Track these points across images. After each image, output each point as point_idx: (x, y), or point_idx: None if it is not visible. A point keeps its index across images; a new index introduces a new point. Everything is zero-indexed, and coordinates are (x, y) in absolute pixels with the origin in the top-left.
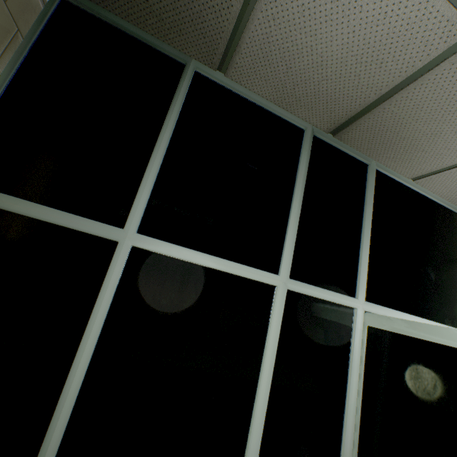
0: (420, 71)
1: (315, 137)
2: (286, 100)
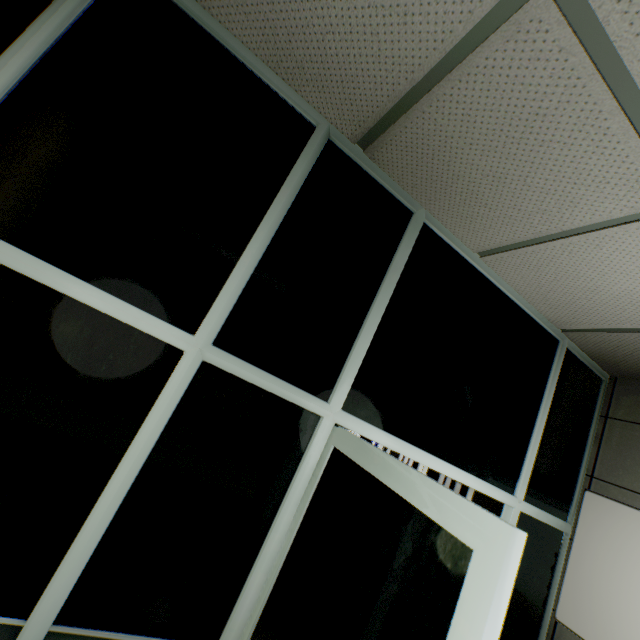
0: (464, 45)
1: (334, 145)
2: (284, 63)
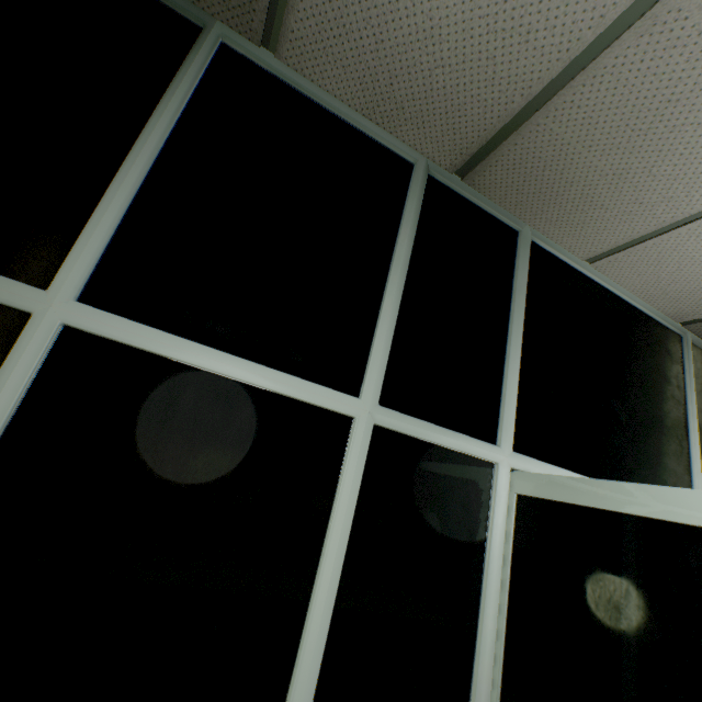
0: (590, 50)
1: (433, 178)
2: (381, 107)
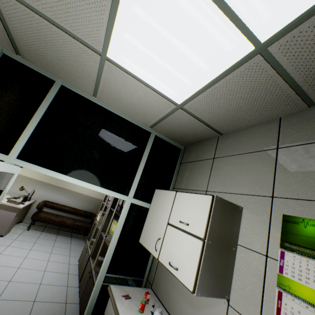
0: None
1: (7, 56)
2: None
